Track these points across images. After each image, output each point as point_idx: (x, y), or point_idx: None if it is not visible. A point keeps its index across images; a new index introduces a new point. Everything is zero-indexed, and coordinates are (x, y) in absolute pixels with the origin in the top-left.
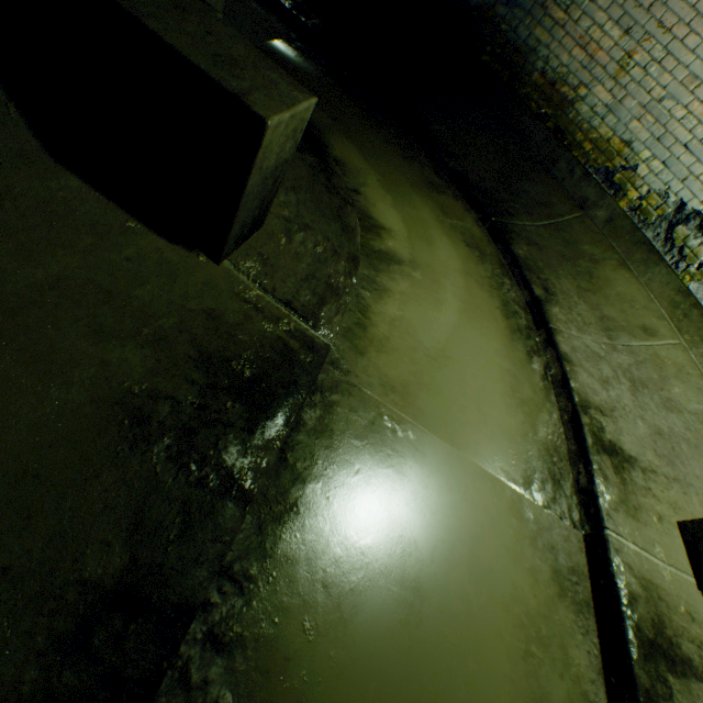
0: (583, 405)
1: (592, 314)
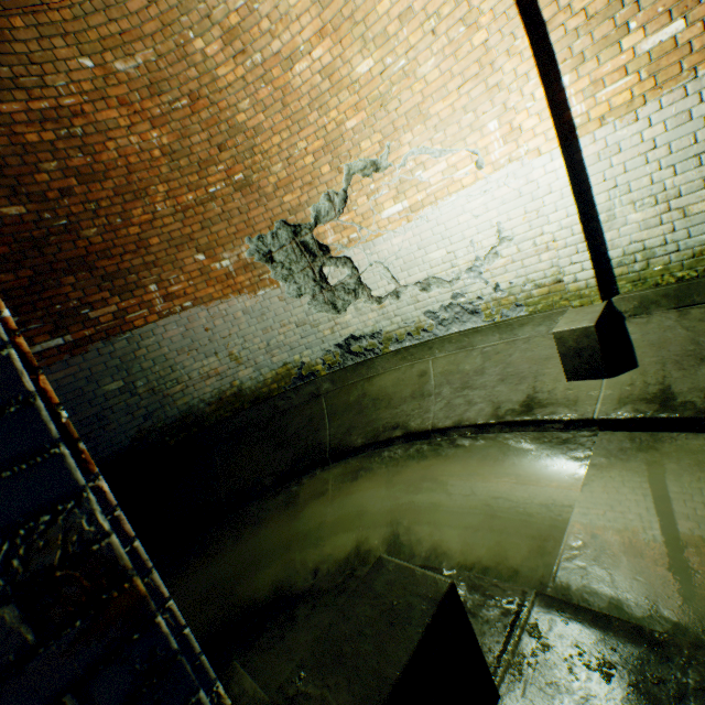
0: (496, 417)
1: (410, 402)
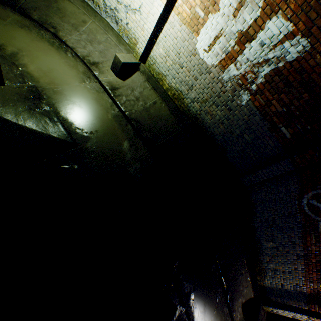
0: (84, 58)
1: (70, 26)
